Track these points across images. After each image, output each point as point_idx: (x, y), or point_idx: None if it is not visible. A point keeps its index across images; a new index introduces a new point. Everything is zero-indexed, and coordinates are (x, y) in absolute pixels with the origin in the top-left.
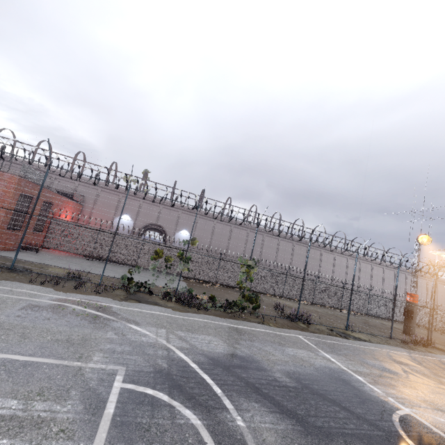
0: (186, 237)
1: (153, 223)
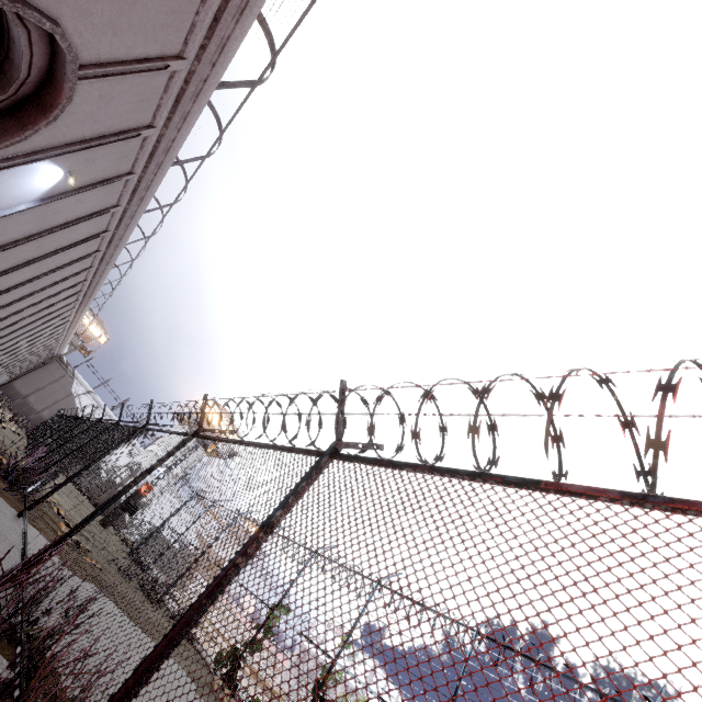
0: (28, 190)
1: (76, 63)
